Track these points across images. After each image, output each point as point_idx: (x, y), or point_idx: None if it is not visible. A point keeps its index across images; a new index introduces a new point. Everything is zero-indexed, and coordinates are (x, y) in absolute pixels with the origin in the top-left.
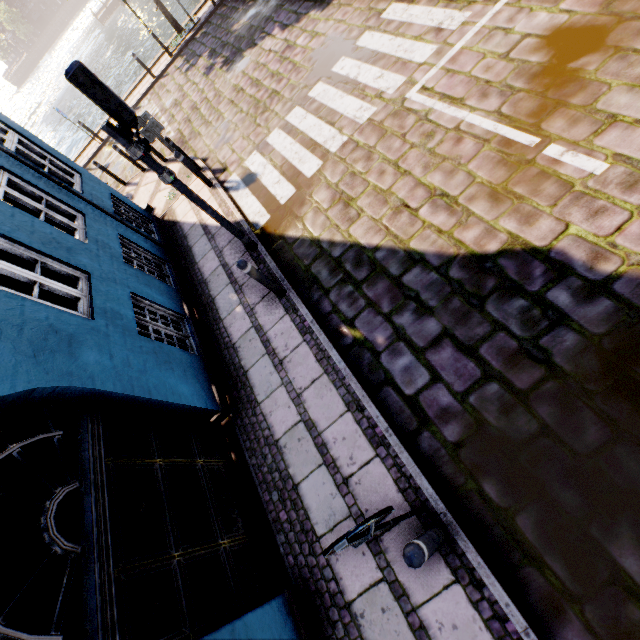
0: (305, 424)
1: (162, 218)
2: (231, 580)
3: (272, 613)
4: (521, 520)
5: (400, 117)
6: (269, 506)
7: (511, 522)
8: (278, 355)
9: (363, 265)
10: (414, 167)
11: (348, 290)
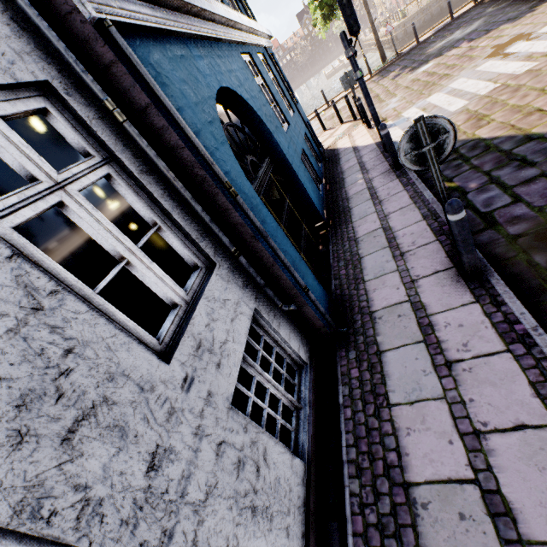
0: (383, 229)
1: (326, 149)
2: None
3: (319, 287)
4: None
5: None
6: (334, 268)
7: None
8: (379, 199)
9: (478, 148)
10: None
11: (456, 163)
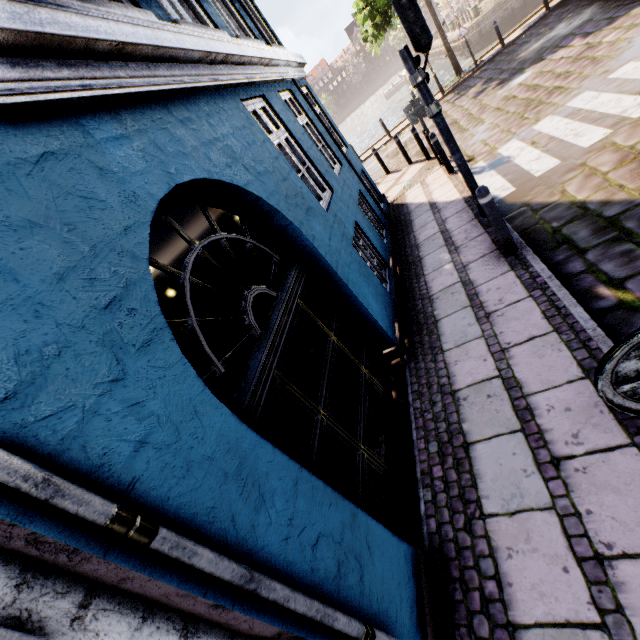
0: (503, 381)
1: (391, 203)
2: (359, 486)
3: (397, 551)
4: None
5: None
6: (421, 455)
7: None
8: (485, 308)
9: None
10: None
11: (622, 249)
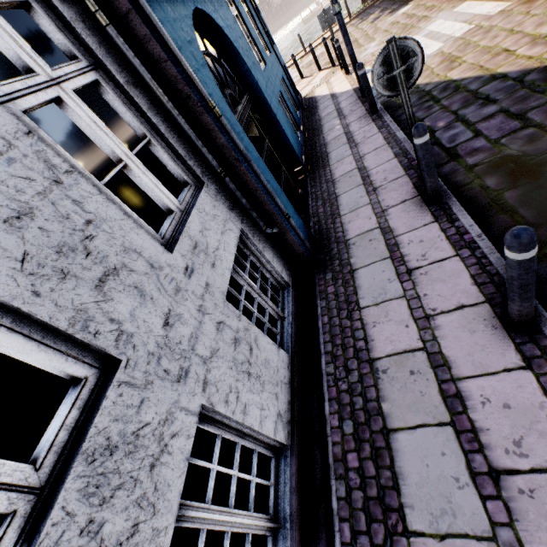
0: (358, 169)
1: (304, 97)
2: None
3: (299, 220)
4: (509, 194)
5: (531, 2)
6: (313, 208)
7: (499, 196)
8: (355, 142)
9: (448, 90)
10: (527, 27)
11: (428, 105)
